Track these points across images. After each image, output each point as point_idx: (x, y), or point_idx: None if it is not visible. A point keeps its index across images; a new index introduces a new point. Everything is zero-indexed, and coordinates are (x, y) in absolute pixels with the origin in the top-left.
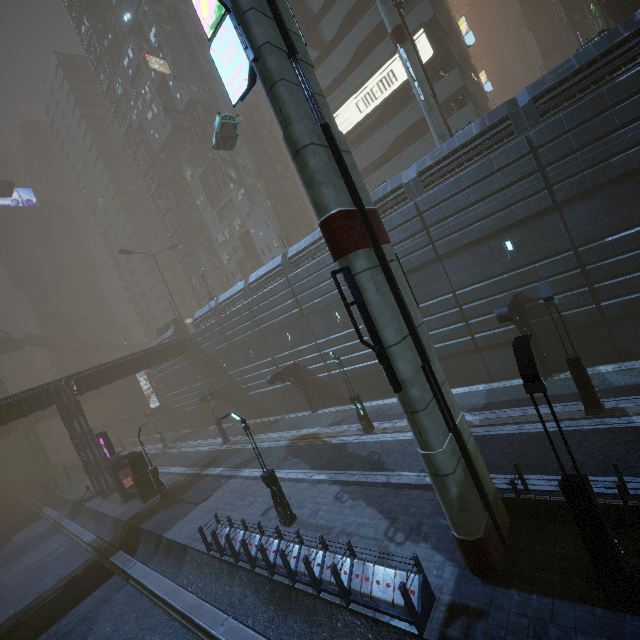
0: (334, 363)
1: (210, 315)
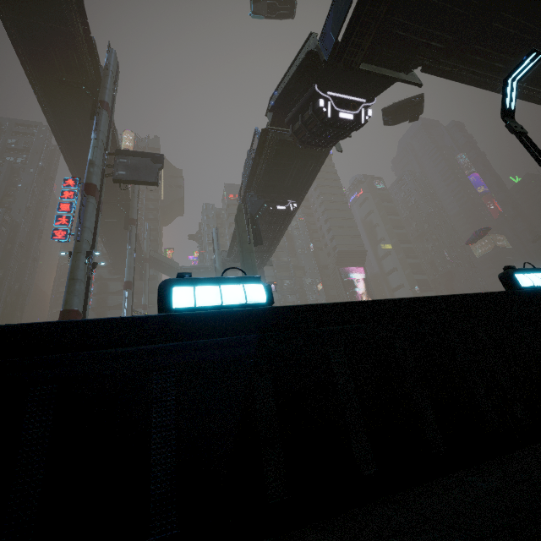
0: None
1: None
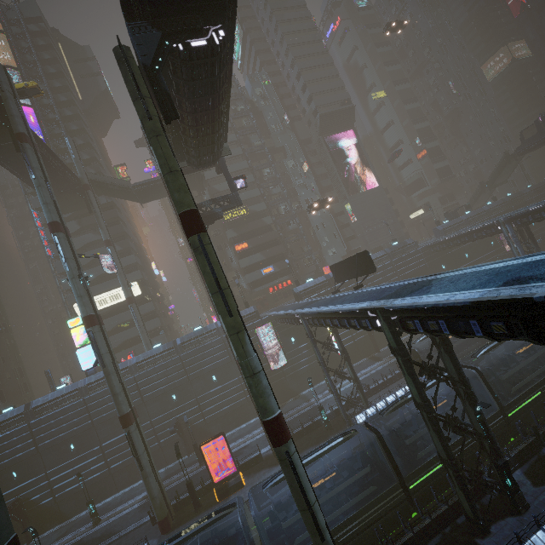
0: (62, 486)
1: None
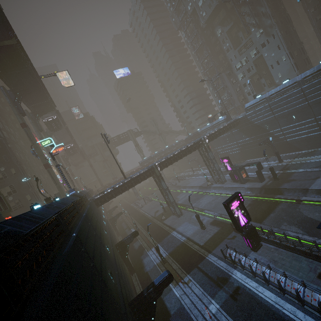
0: None
1: (261, 103)
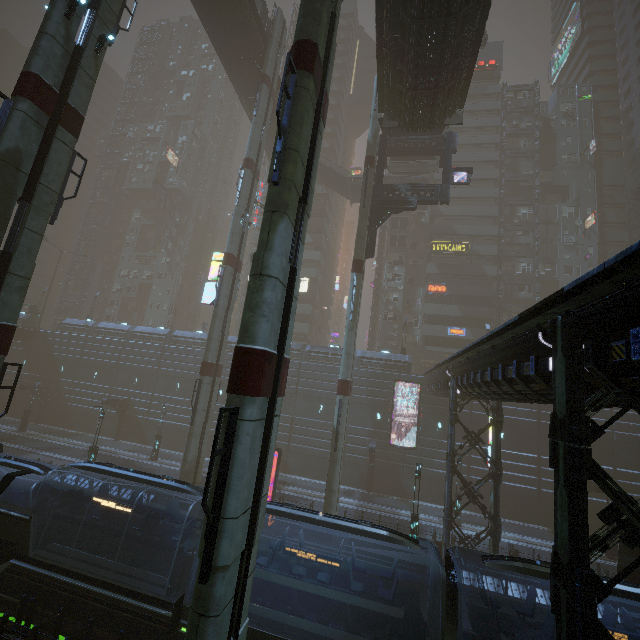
0: (156, 413)
1: (82, 329)
